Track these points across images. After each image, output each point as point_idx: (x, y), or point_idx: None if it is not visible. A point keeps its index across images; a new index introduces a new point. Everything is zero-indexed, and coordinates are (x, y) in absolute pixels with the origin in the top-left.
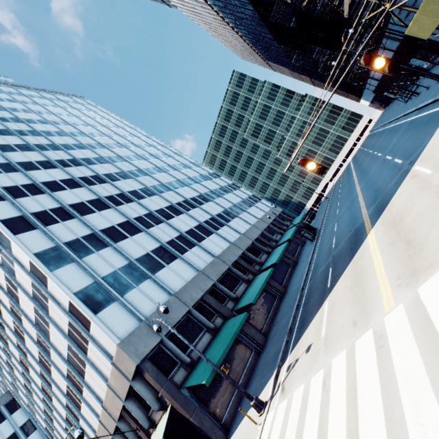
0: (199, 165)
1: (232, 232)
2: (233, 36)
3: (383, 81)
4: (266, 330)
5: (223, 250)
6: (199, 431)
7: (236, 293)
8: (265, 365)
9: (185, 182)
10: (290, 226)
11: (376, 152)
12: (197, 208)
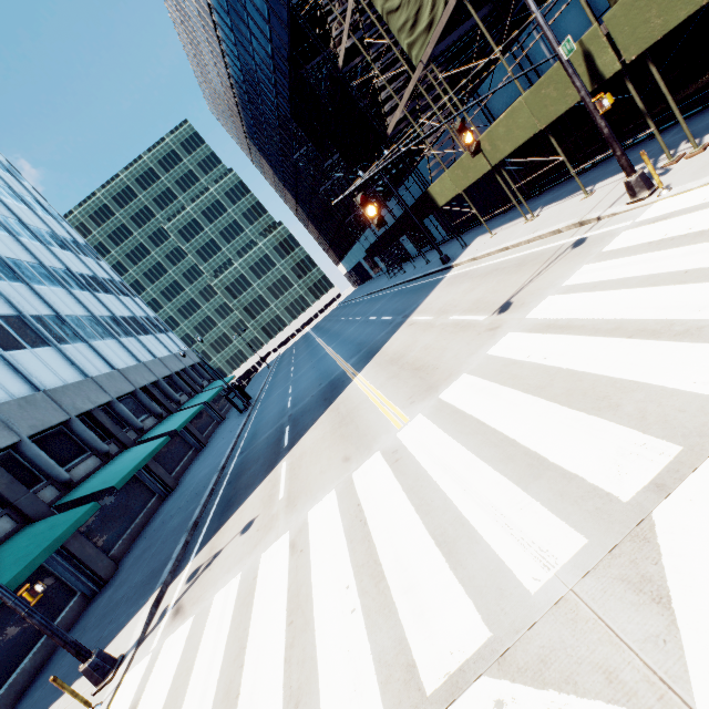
0: (56, 216)
1: (95, 360)
2: (217, 67)
3: (382, 240)
4: (120, 552)
5: (66, 384)
6: None
7: (70, 473)
8: (115, 606)
9: (7, 223)
10: (208, 388)
11: (352, 317)
12: (24, 284)
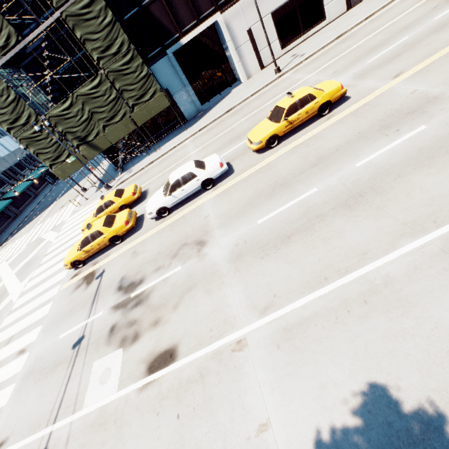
0: None
1: None
2: None
3: None
4: None
5: None
6: None
7: None
8: None
9: None
10: (43, 164)
11: None
12: None
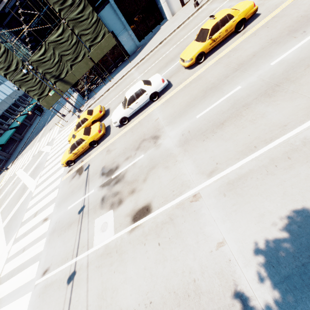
0: None
1: None
2: None
3: None
4: (11, 153)
5: None
6: None
7: None
8: (9, 162)
9: None
10: (31, 103)
11: None
12: None
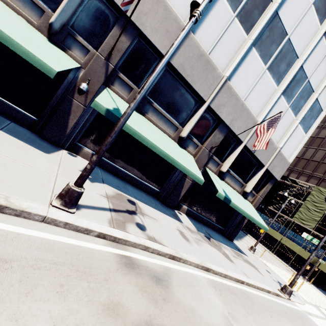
0: None
1: None
2: None
3: None
4: None
5: None
6: (239, 226)
7: None
8: None
9: None
10: None
11: None
12: None
